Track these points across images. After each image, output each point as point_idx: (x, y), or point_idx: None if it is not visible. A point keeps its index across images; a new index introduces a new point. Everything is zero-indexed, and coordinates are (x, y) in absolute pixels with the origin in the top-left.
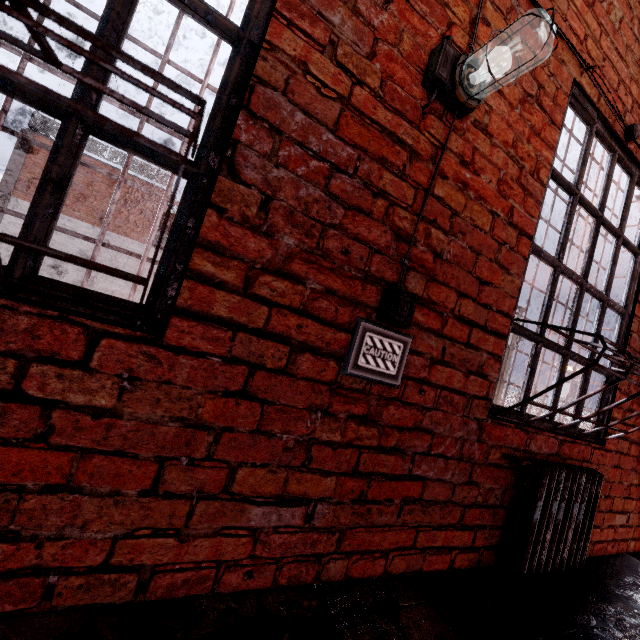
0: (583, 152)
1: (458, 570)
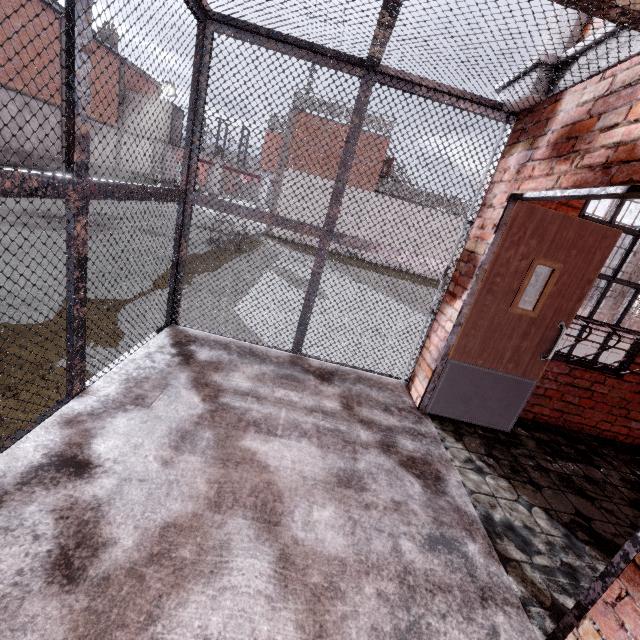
0: None
1: None
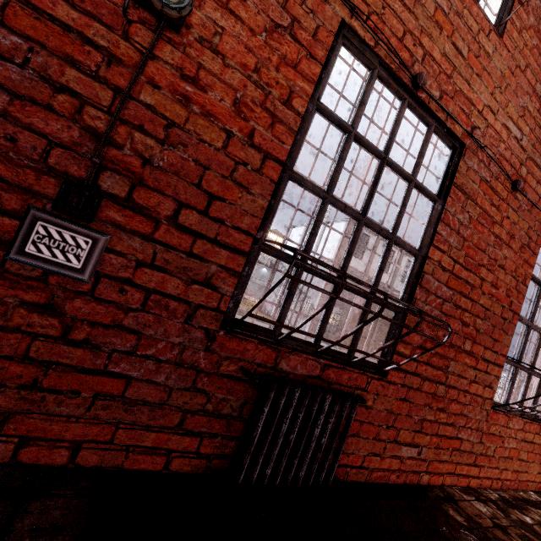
0: (362, 94)
1: (177, 473)
